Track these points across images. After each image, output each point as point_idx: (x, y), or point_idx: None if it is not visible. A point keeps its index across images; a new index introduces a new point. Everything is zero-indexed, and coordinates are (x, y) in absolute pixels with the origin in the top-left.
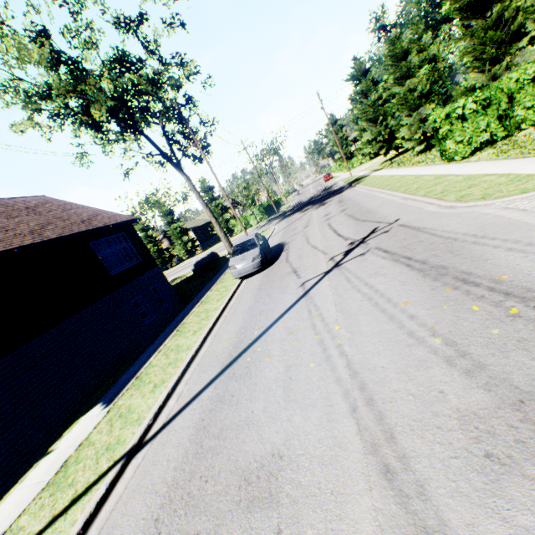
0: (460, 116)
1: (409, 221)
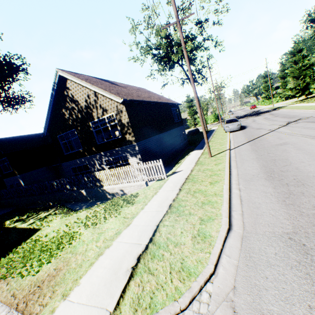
0: None
1: None
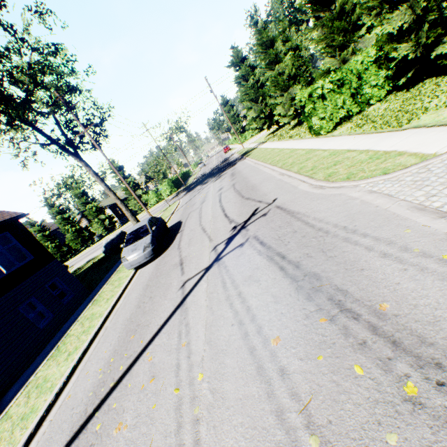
0: (320, 95)
1: (285, 201)
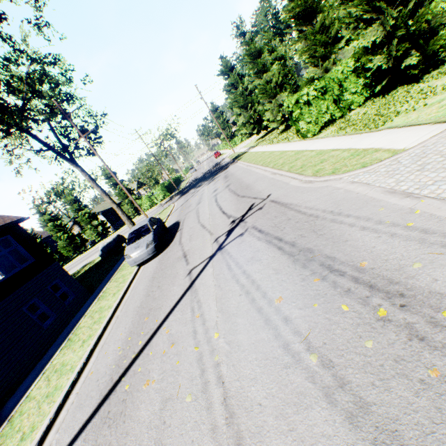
0: (306, 102)
1: (278, 196)
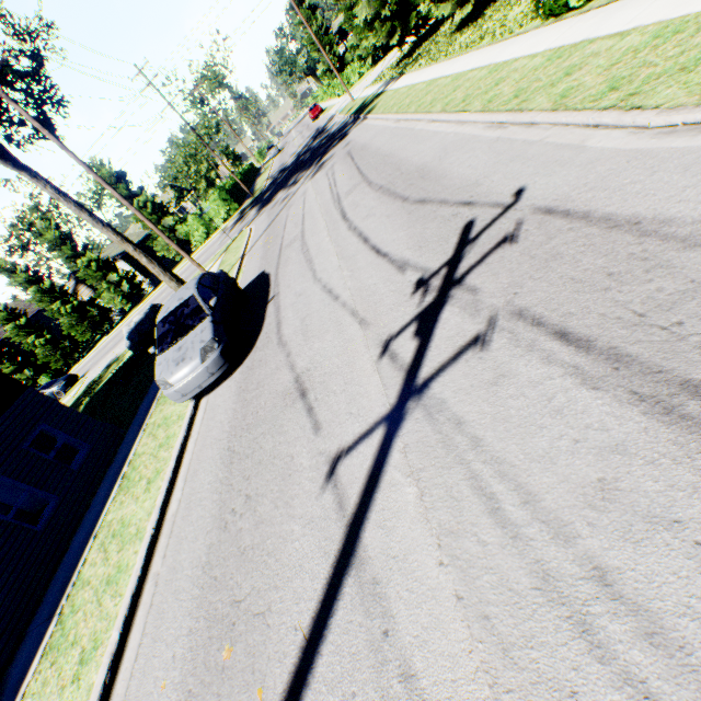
0: None
1: (565, 192)
